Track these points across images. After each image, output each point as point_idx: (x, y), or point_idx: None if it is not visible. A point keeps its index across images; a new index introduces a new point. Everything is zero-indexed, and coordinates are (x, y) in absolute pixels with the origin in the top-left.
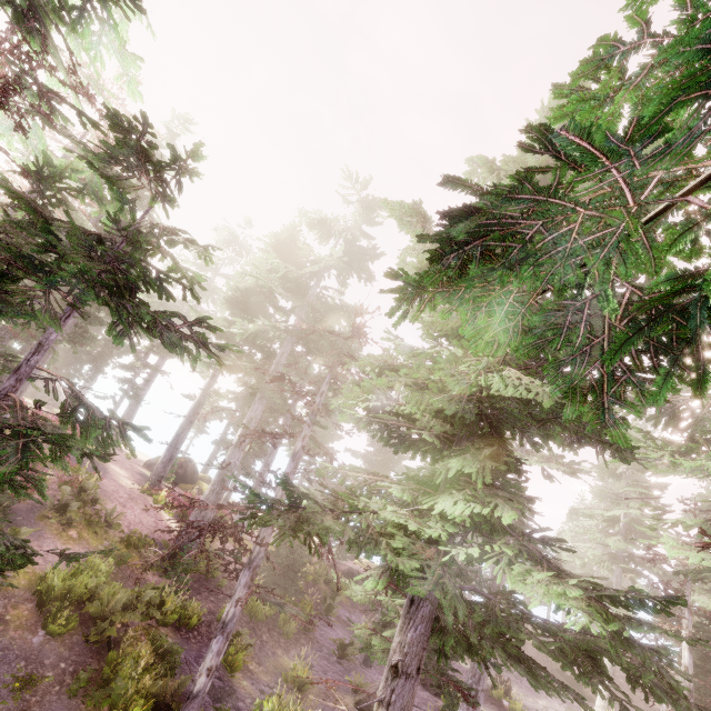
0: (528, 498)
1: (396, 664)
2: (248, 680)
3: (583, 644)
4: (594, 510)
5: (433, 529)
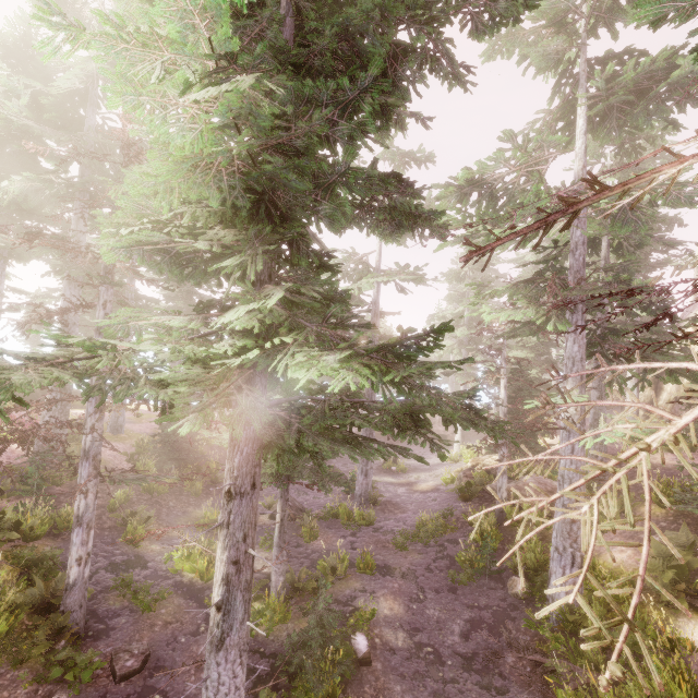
0: (343, 293)
1: (229, 490)
2: (157, 543)
3: (403, 409)
4: (446, 312)
5: (211, 346)
